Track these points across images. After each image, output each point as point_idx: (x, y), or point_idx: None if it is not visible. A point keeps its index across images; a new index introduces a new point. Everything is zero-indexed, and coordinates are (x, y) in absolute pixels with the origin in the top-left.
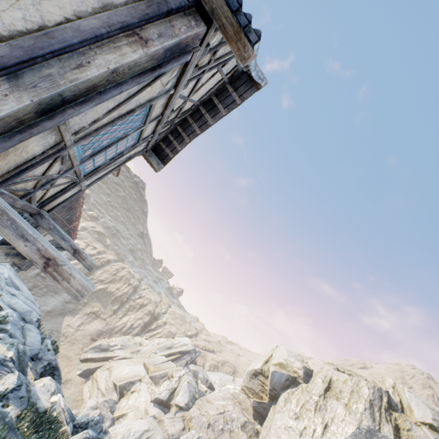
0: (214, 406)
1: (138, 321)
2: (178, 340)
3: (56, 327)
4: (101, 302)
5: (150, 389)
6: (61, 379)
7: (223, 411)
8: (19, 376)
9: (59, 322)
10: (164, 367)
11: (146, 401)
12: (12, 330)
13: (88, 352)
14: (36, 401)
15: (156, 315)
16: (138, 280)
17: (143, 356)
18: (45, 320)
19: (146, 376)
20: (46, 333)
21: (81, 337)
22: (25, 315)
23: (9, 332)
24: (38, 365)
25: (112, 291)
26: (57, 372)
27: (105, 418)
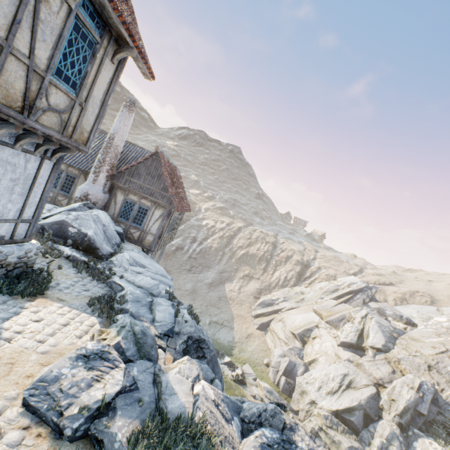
0: (426, 345)
1: (289, 273)
2: (342, 281)
3: (221, 294)
4: (249, 265)
5: (331, 333)
6: (213, 352)
7: (444, 349)
8: (126, 371)
9: (222, 290)
10: (338, 310)
11: (332, 346)
12: (133, 309)
13: (256, 309)
14: (169, 398)
15: (306, 263)
16: (273, 237)
17: (309, 303)
18: (211, 291)
19: (321, 322)
20: (216, 300)
21: (244, 297)
22: (151, 289)
23: (130, 311)
24: (176, 341)
25: (254, 253)
26: (205, 345)
27: (296, 364)
